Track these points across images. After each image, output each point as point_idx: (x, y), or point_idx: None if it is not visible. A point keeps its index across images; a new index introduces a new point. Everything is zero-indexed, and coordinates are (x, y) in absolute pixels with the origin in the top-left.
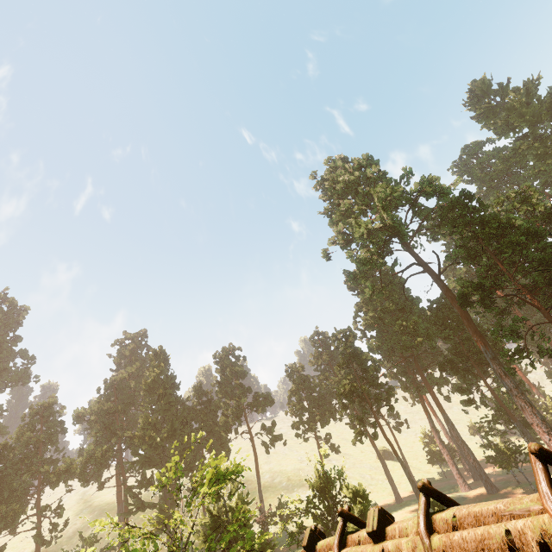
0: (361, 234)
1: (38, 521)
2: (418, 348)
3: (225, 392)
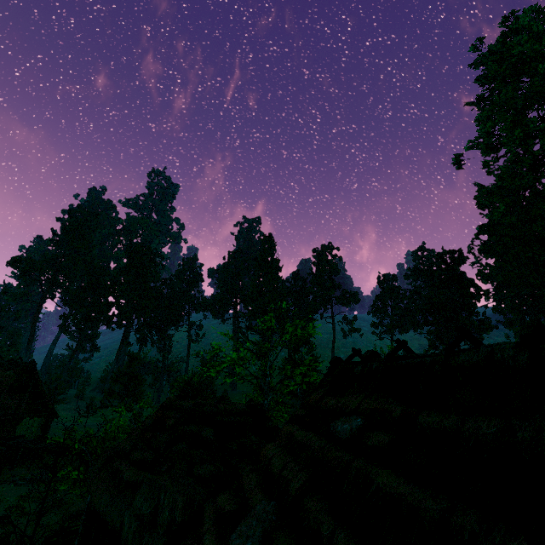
0: (514, 138)
1: (189, 328)
2: (543, 288)
3: (318, 283)
